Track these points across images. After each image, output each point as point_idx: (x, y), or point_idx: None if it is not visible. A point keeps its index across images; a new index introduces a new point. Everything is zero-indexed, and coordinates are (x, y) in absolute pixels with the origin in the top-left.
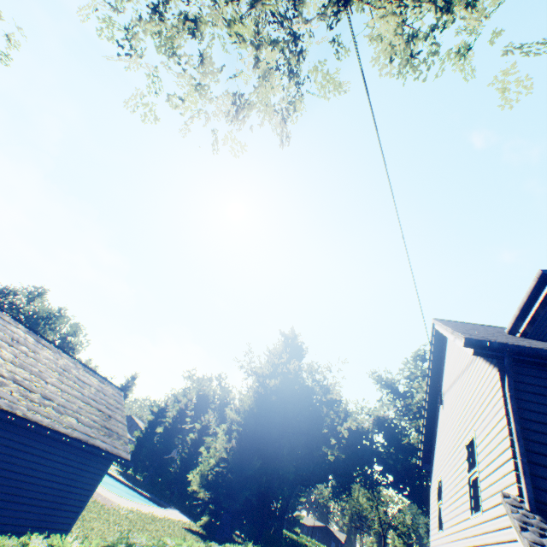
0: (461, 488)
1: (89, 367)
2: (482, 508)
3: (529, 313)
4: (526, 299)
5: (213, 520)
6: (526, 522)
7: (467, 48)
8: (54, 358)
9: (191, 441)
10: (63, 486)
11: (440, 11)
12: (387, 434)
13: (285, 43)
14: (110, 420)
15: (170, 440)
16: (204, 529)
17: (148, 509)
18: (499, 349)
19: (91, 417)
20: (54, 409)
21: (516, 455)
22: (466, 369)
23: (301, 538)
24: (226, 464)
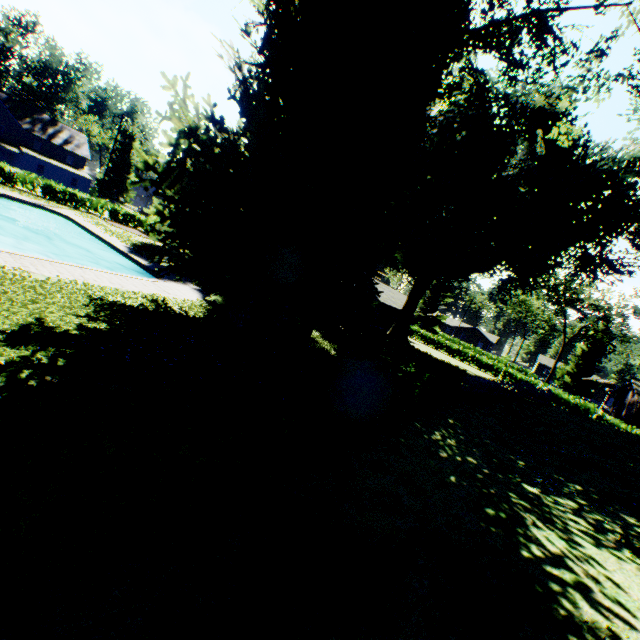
0: None
1: None
2: None
3: None
4: None
5: None
6: None
7: None
8: None
9: None
10: None
11: None
12: None
13: None
14: None
15: None
16: (214, 313)
17: (15, 264)
18: None
19: None
20: None
21: None
22: None
23: (438, 338)
24: None
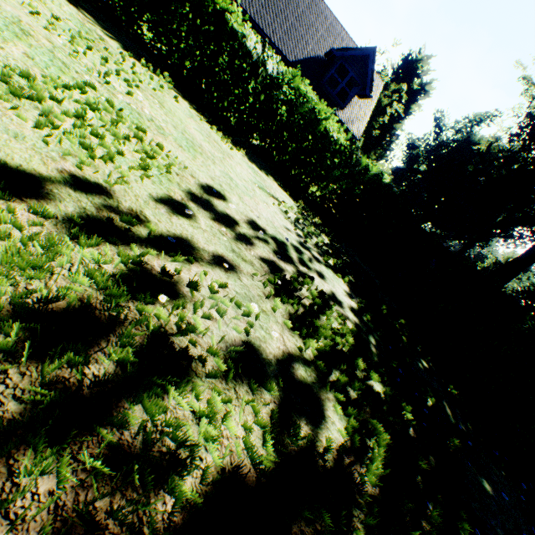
0: None
1: None
2: None
3: None
4: None
5: None
6: None
7: None
8: None
9: None
10: None
11: None
12: None
13: None
14: None
15: None
16: None
17: None
18: None
19: None
20: None
21: None
22: None
23: None
24: None
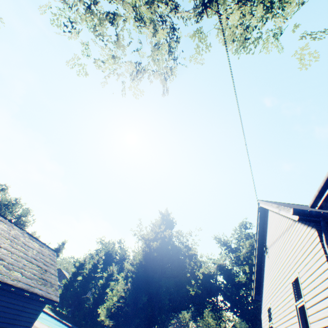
0: (290, 313)
1: (33, 235)
2: None
3: (324, 193)
4: (323, 184)
5: None
6: None
7: (280, 33)
8: (7, 229)
9: (100, 285)
10: (7, 325)
11: (266, 8)
12: (225, 275)
13: (167, 33)
14: (46, 273)
15: (86, 285)
16: None
17: None
18: (316, 216)
19: (32, 271)
20: (4, 267)
21: None
22: (286, 231)
23: None
24: (124, 300)
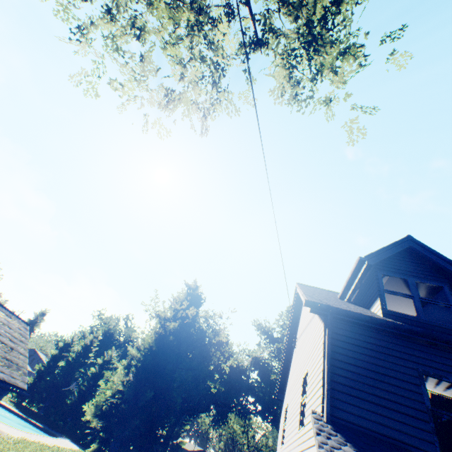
0: (297, 410)
1: None
2: (304, 424)
3: (352, 285)
4: (350, 275)
5: (102, 447)
6: (321, 429)
7: (329, 100)
8: None
9: (91, 374)
10: None
11: (313, 74)
12: (261, 371)
13: (211, 60)
14: (12, 351)
15: (71, 373)
16: None
17: (38, 439)
18: (325, 309)
19: None
20: None
21: (324, 383)
22: (310, 322)
23: None
24: (122, 396)
